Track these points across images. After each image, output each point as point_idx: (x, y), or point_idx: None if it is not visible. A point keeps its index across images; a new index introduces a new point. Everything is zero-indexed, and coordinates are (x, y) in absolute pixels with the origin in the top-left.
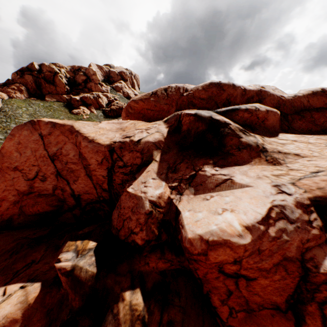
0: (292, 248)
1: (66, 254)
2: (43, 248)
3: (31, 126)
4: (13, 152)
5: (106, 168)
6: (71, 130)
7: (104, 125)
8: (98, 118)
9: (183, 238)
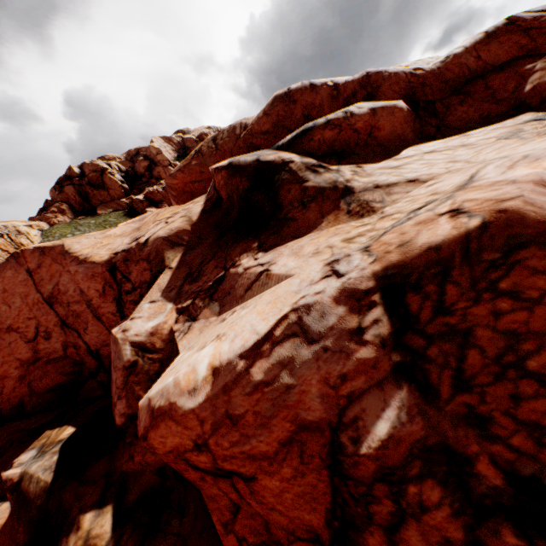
0: (309, 400)
1: (27, 454)
2: None
3: (15, 261)
4: (0, 306)
5: (113, 300)
6: (64, 252)
7: (116, 229)
8: None
9: None
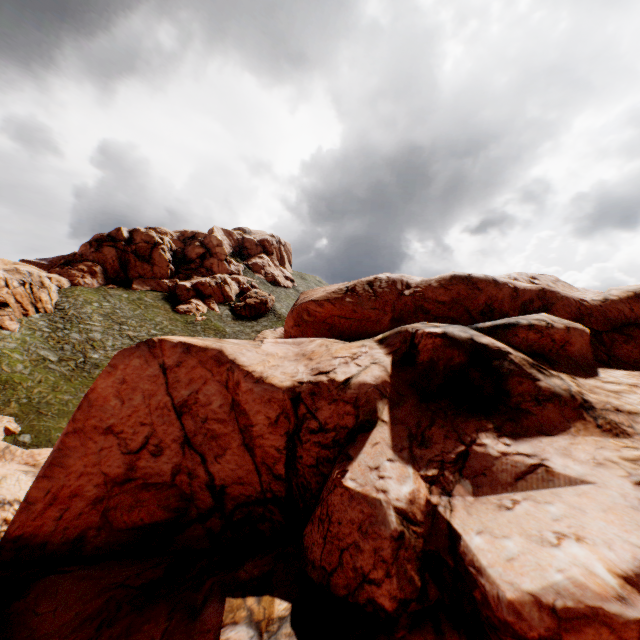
0: None
1: (235, 631)
2: (163, 612)
3: (148, 350)
4: (110, 398)
5: (284, 433)
6: (219, 358)
7: (273, 347)
8: (222, 321)
9: (489, 598)
